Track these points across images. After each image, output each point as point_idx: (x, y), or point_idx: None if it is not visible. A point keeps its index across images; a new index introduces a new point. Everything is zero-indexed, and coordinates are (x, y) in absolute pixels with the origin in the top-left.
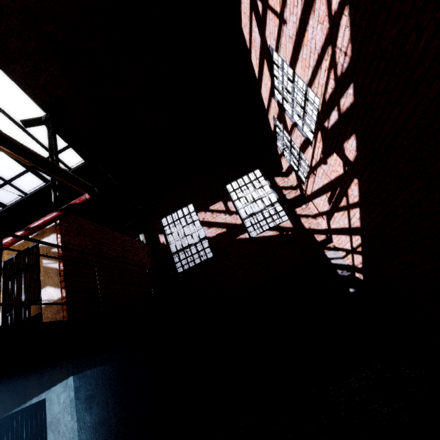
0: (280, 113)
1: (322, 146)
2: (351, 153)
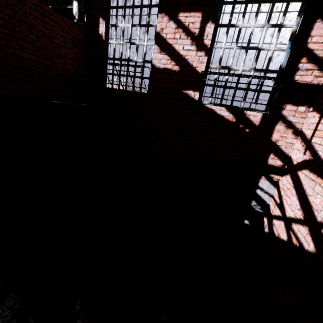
0: None
1: None
2: None
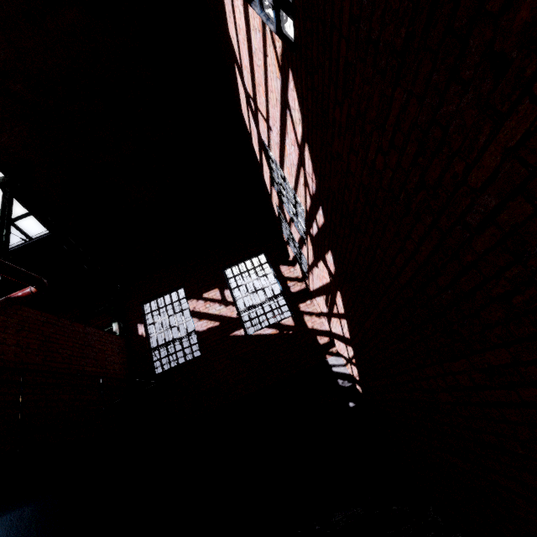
0: (280, 204)
1: (313, 250)
2: (331, 266)
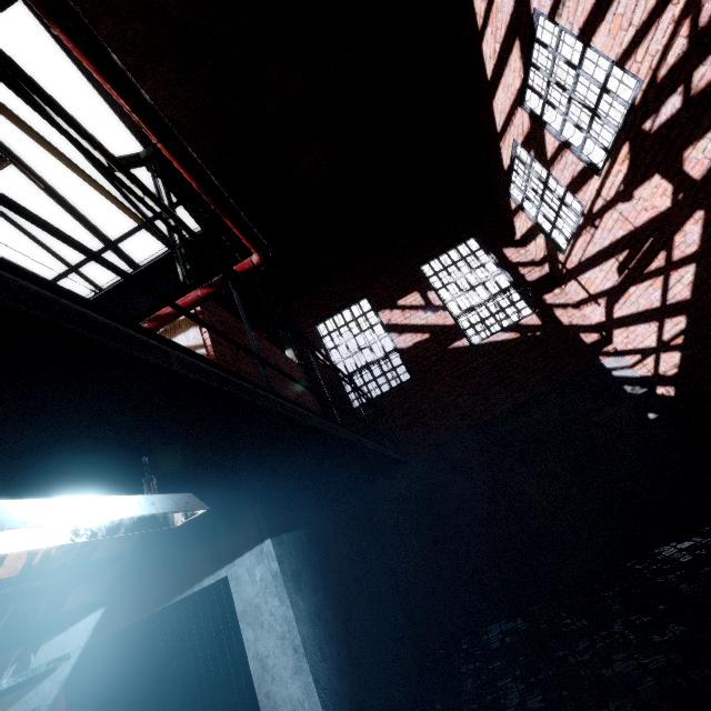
0: (532, 132)
1: (628, 169)
2: (700, 165)
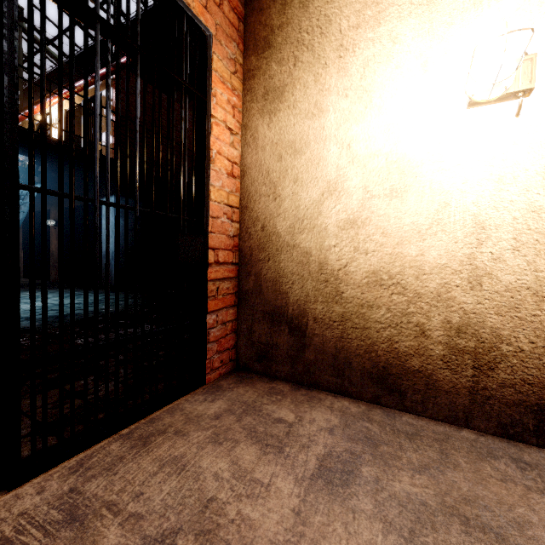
0: None
1: None
2: None
